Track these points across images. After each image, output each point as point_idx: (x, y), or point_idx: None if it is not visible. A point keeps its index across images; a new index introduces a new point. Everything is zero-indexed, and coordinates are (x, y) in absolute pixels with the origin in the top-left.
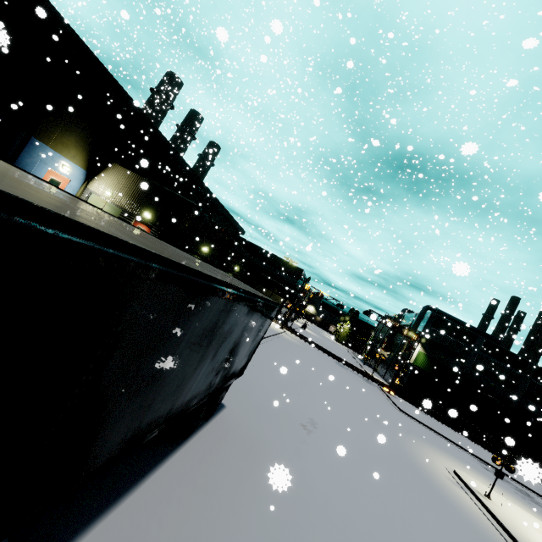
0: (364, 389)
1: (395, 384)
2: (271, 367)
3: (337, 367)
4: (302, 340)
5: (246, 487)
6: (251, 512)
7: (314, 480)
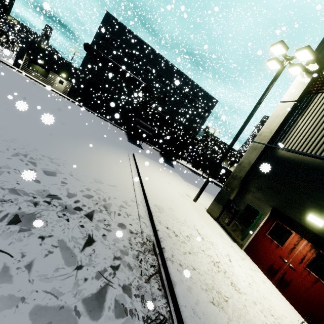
0: None
1: None
2: None
3: None
4: None
5: None
6: None
7: None
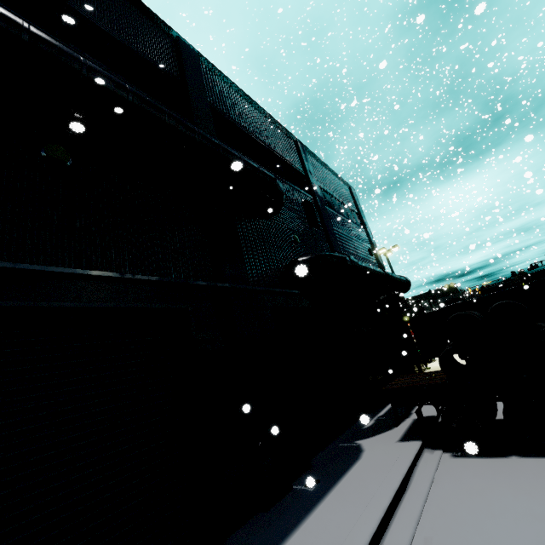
0: None
1: None
2: None
3: None
4: None
5: None
6: None
7: None
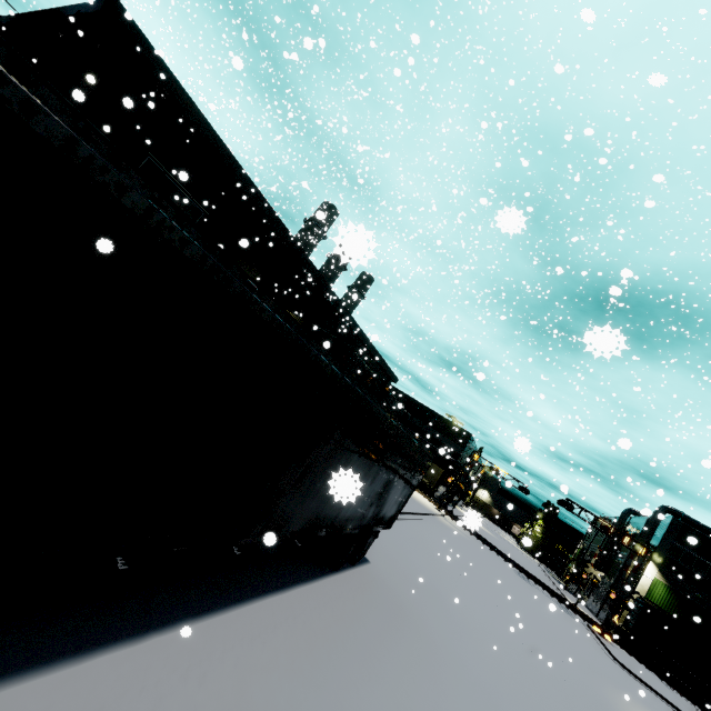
0: (558, 616)
1: (612, 621)
2: (421, 546)
3: (517, 577)
4: (467, 532)
5: (390, 630)
6: (394, 649)
7: (465, 662)
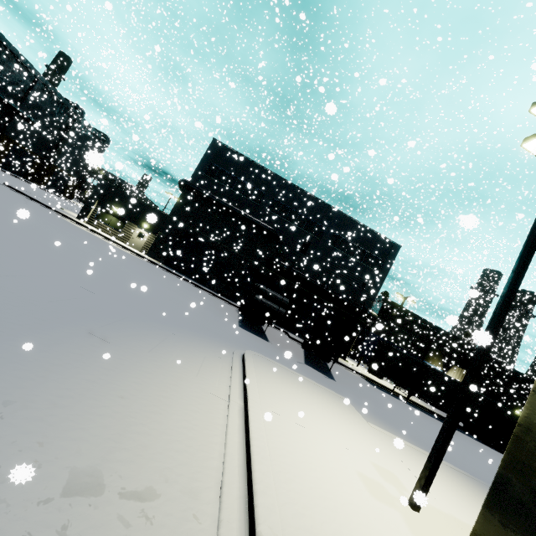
0: None
1: None
2: None
3: None
4: None
5: None
6: None
7: None
